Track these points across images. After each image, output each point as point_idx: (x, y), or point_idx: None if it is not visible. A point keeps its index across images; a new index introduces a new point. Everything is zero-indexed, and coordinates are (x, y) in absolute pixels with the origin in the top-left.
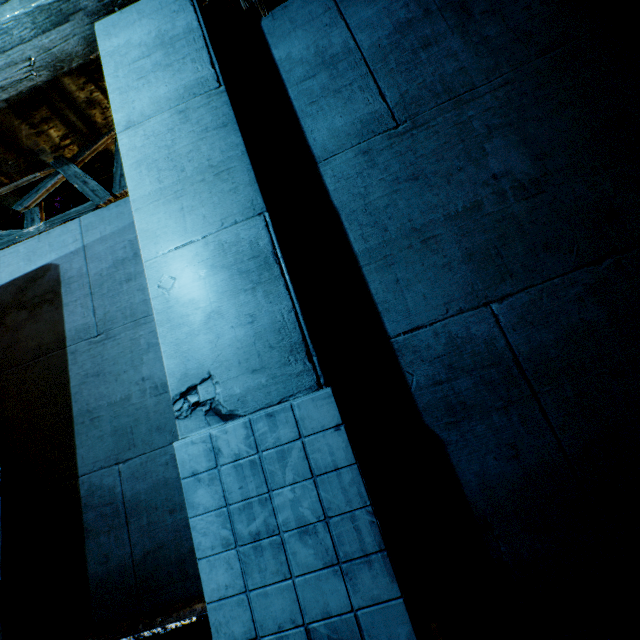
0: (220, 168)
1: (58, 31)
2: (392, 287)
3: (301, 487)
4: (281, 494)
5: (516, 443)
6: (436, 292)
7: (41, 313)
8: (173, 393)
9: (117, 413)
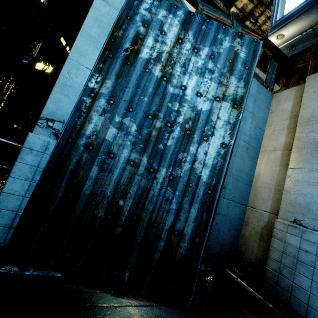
0: None
1: None
2: None
3: None
4: None
5: None
6: None
7: None
8: None
9: None
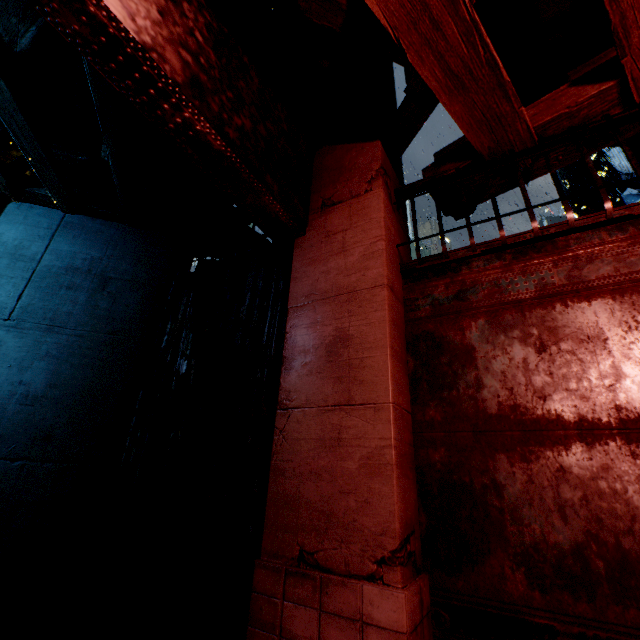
0: None
1: None
2: None
3: None
4: None
5: None
6: None
7: None
8: None
9: None
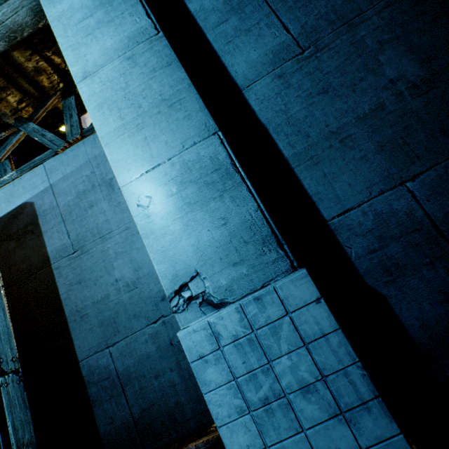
0: (172, 100)
1: (8, 4)
2: (321, 181)
3: (296, 354)
4: (280, 363)
5: (445, 289)
6: (358, 180)
7: (26, 241)
8: (168, 292)
9: (100, 309)
